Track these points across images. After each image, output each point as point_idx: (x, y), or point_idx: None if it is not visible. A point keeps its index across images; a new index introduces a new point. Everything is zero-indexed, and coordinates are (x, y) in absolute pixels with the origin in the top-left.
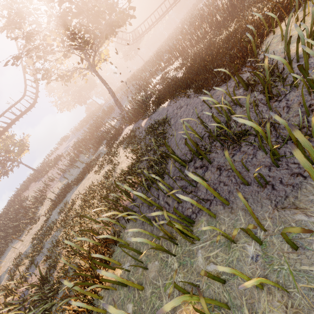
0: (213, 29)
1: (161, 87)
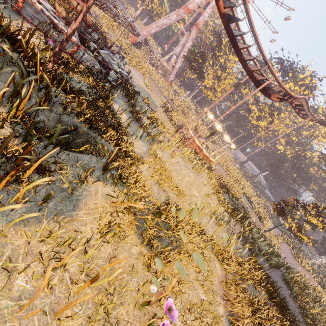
0: None
1: None
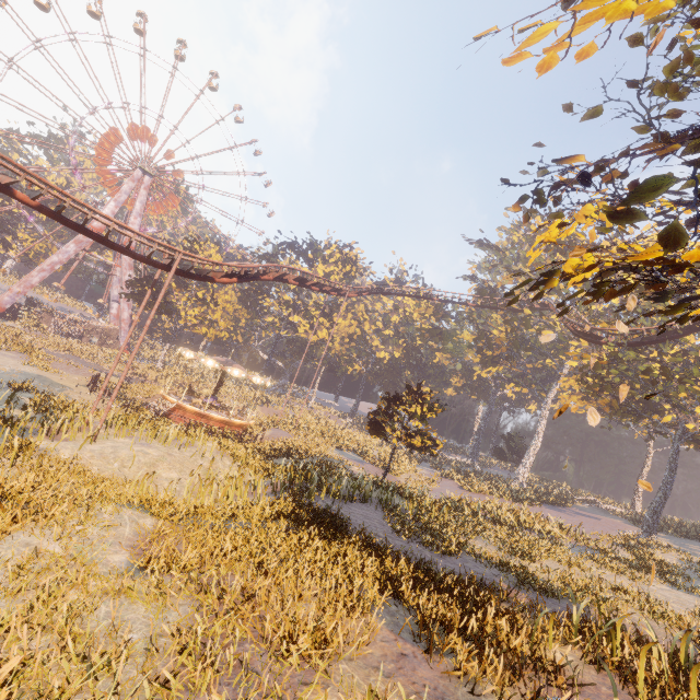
0: None
1: None
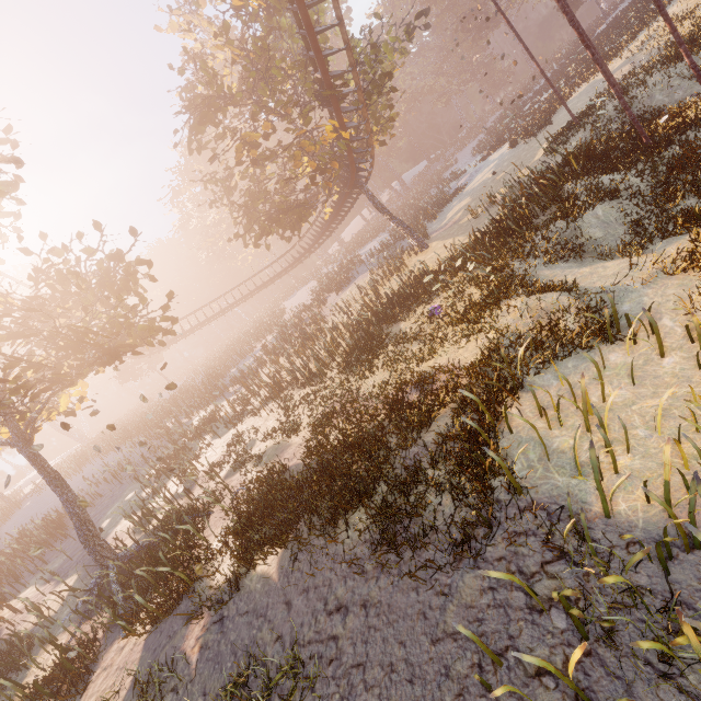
0: (342, 364)
1: (235, 479)
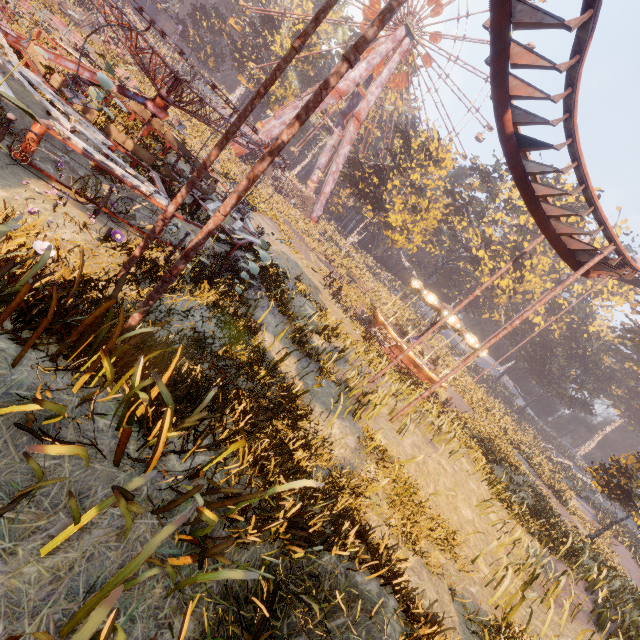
0: None
1: None
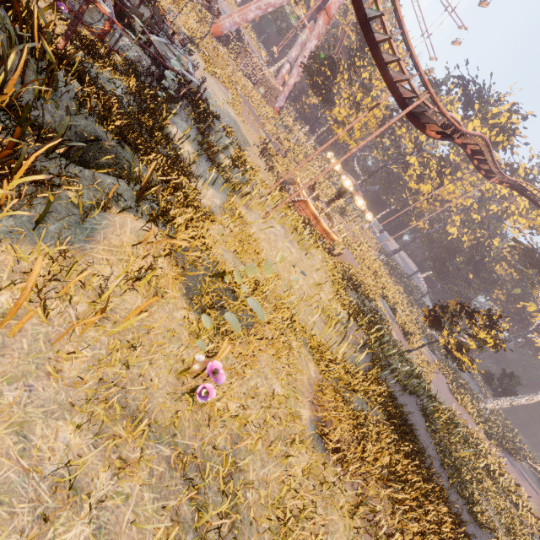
0: None
1: None
